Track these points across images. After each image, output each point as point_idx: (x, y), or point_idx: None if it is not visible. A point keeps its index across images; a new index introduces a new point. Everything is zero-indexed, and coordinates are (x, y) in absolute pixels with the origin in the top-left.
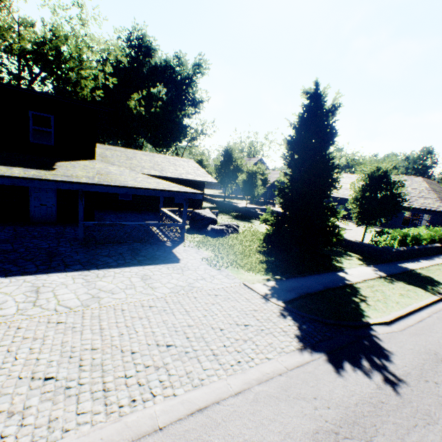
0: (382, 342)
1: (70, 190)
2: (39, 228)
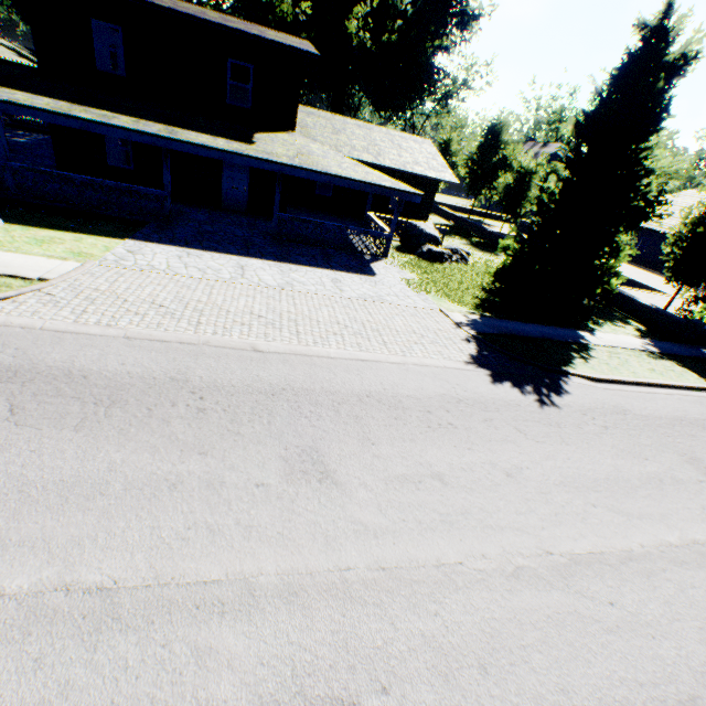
0: (568, 386)
1: (264, 173)
2: (231, 216)
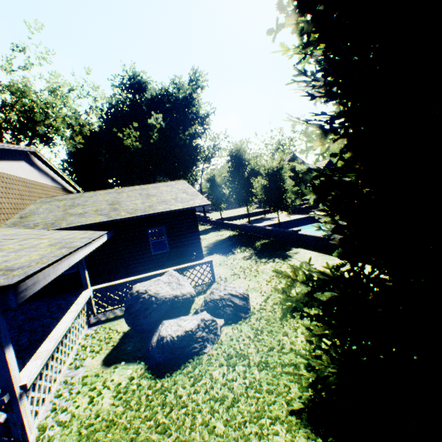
0: None
1: None
2: None
